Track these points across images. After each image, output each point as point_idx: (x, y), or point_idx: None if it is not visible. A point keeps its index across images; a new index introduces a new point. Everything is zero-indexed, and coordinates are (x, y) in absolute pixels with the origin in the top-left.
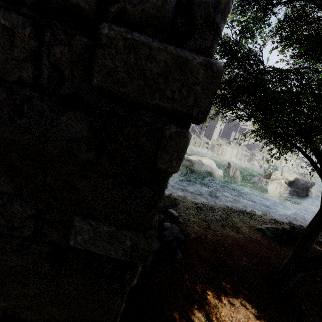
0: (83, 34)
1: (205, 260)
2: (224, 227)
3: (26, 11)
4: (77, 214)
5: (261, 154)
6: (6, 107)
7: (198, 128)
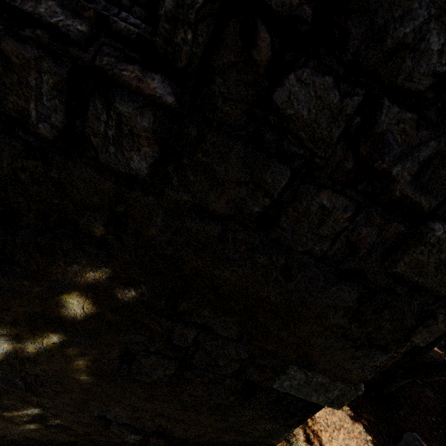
0: (404, 224)
1: None
2: None
3: (356, 196)
4: (295, 363)
5: None
6: (277, 270)
7: None
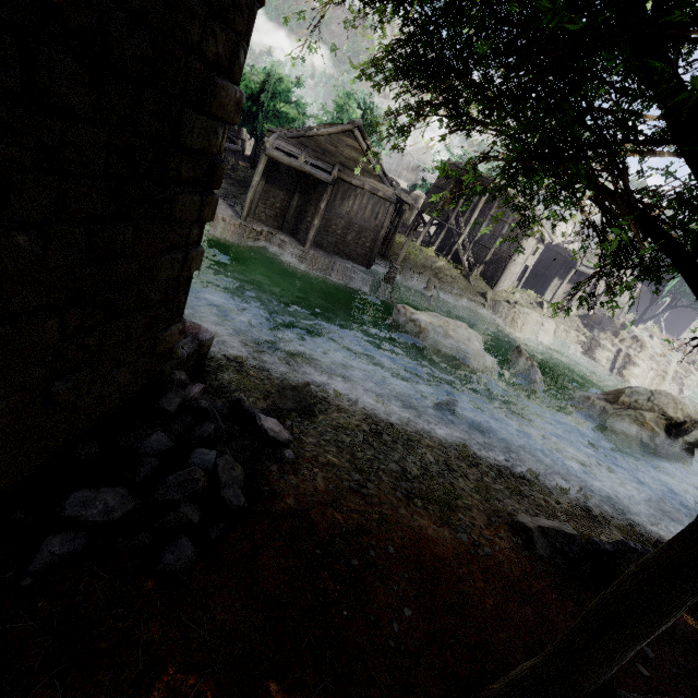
0: None
1: (263, 589)
2: (411, 498)
3: None
4: None
5: (616, 343)
6: None
7: (471, 255)
